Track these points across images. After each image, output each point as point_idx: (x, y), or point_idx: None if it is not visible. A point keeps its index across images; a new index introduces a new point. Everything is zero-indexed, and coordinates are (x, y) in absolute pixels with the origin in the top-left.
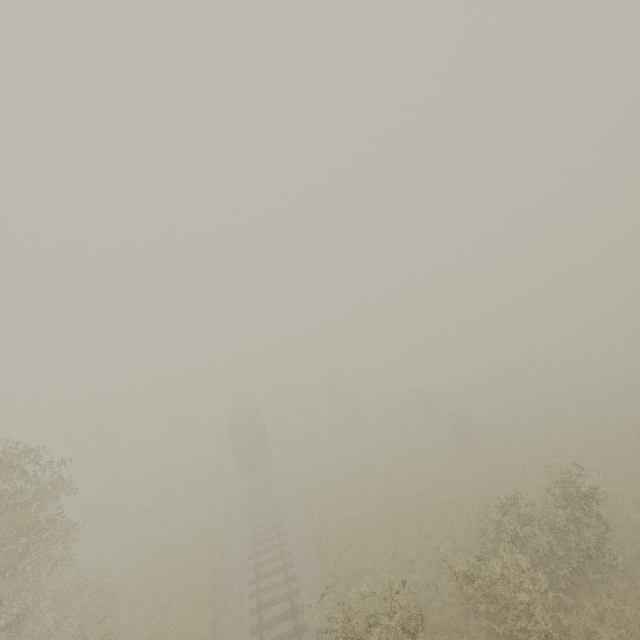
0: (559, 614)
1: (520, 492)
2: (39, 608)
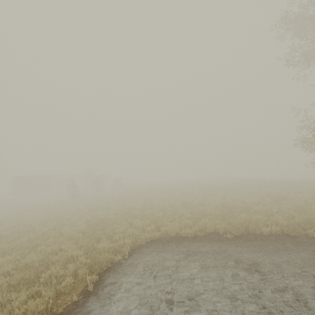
0: None
1: None
2: None
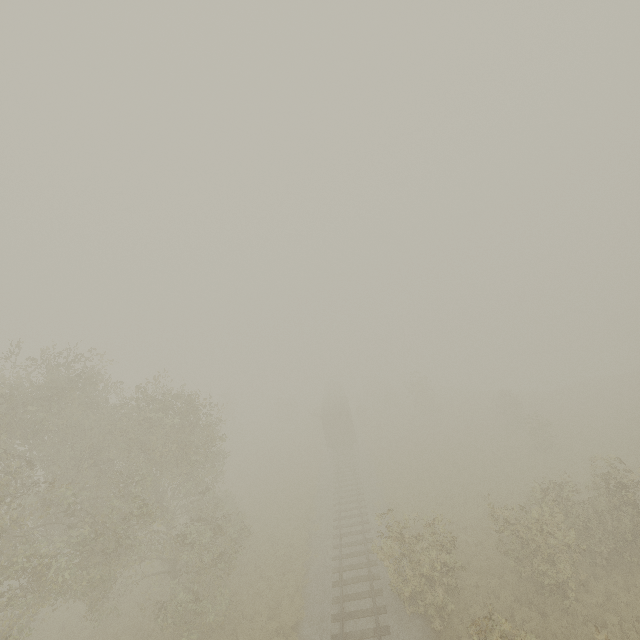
0: (577, 570)
1: (569, 481)
2: (203, 501)
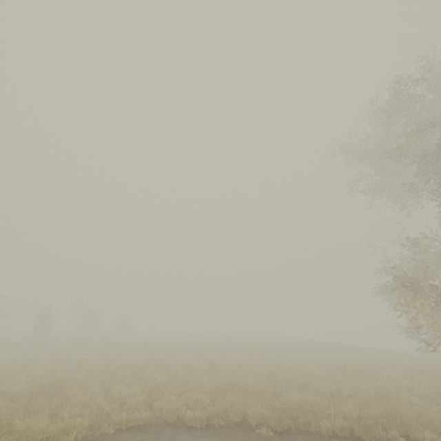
0: None
1: None
2: None
